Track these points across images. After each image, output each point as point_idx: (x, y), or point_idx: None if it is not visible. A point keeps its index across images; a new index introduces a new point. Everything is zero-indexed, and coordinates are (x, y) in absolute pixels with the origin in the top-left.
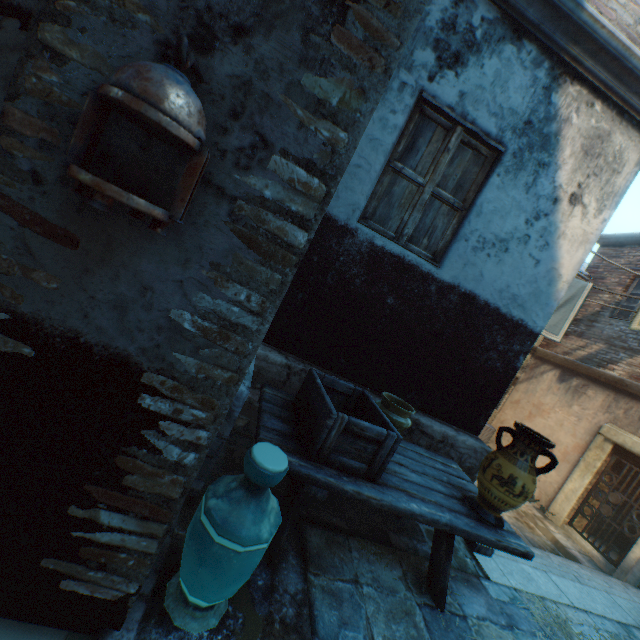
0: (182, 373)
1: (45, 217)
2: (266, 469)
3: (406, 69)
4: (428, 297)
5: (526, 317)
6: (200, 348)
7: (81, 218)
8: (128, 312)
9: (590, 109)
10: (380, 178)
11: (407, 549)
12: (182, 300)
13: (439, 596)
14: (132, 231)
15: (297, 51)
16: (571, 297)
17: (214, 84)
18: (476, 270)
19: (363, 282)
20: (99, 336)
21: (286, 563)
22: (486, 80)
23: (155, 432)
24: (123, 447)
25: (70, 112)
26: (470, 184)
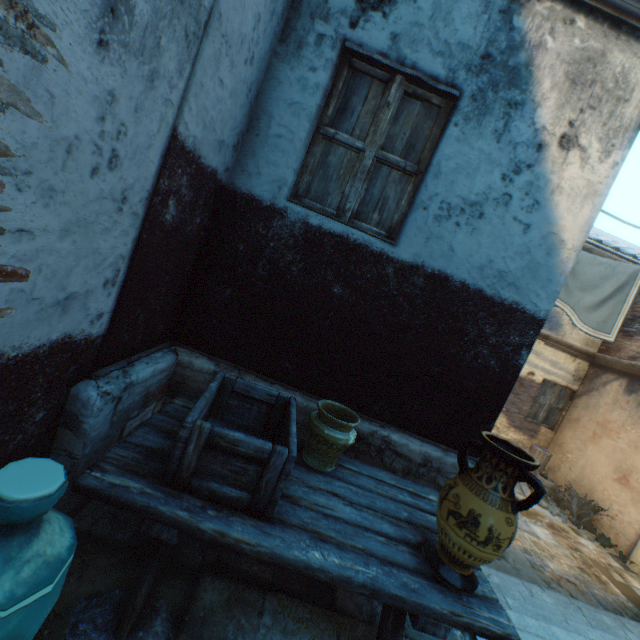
0: None
1: None
2: None
3: (322, 19)
4: (385, 282)
5: (522, 299)
6: None
7: None
8: None
9: (570, 27)
10: (310, 148)
11: (358, 614)
12: None
13: None
14: None
15: None
16: (620, 286)
17: None
18: (444, 244)
19: (301, 270)
20: None
21: (146, 631)
22: (423, 15)
23: None
24: None
25: None
26: (424, 142)
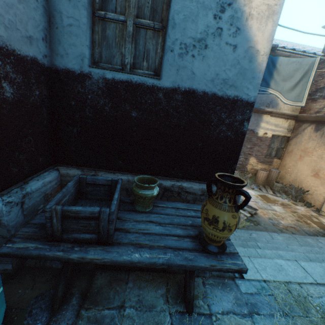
0: None
1: None
2: None
3: None
4: (160, 103)
5: (239, 93)
6: None
7: None
8: None
9: None
10: (93, 29)
11: (177, 271)
12: None
13: (187, 305)
14: None
15: None
16: (305, 72)
17: None
18: (188, 71)
19: (111, 108)
20: None
21: (68, 305)
22: None
23: None
24: None
25: None
26: (162, 5)
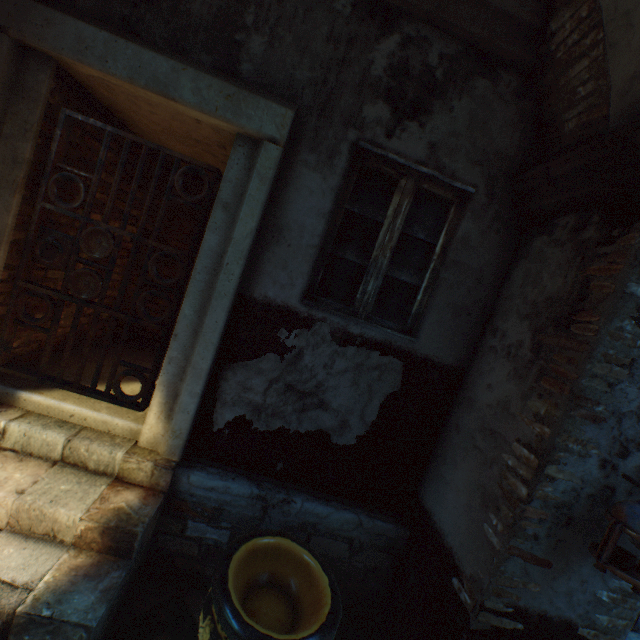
0: (598, 625)
1: (536, 554)
2: None
3: None
4: None
5: None
6: (609, 609)
7: (553, 551)
8: (572, 595)
9: None
10: None
11: None
12: (601, 584)
13: None
14: (578, 552)
15: None
16: None
17: (625, 472)
18: None
19: None
20: (556, 611)
21: None
22: None
23: None
24: None
25: (554, 501)
26: None
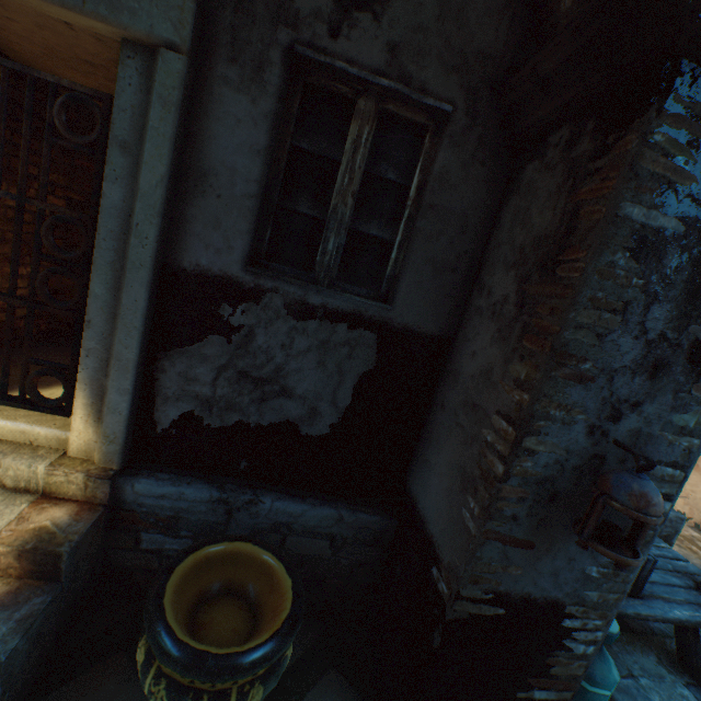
0: (588, 601)
1: (516, 536)
2: (610, 632)
3: None
4: None
5: None
6: (600, 584)
7: (536, 531)
8: (559, 575)
9: None
10: None
11: (645, 630)
12: (591, 560)
13: (698, 674)
14: (564, 530)
15: (669, 404)
16: None
17: (618, 437)
18: None
19: None
20: (541, 592)
21: None
22: None
23: (570, 639)
24: (550, 652)
25: (535, 477)
26: None
